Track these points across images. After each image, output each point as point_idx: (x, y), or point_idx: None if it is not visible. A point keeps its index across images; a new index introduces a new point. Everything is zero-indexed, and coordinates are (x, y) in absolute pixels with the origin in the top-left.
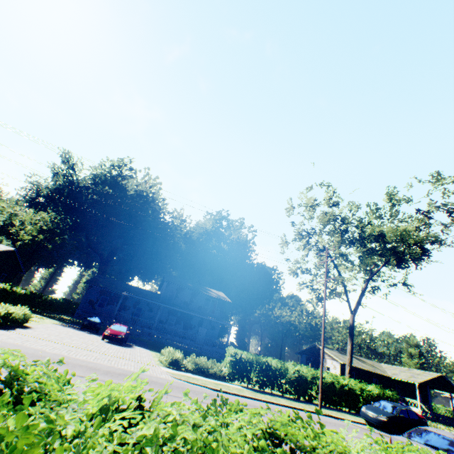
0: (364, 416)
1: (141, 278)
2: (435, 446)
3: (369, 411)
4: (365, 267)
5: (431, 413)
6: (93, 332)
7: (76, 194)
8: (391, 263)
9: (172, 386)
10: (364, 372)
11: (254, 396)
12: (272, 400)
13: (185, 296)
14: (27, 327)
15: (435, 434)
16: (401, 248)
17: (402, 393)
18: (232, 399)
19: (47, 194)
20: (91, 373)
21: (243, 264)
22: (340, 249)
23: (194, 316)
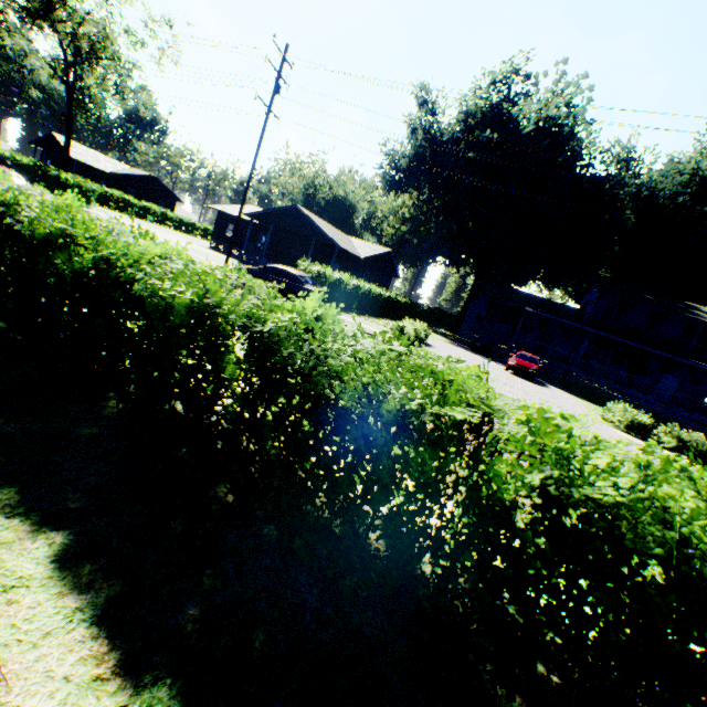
0: None
1: (541, 283)
2: None
3: None
4: None
5: None
6: (486, 357)
7: (441, 157)
8: None
9: None
10: None
11: None
12: None
13: (636, 318)
14: (427, 345)
15: None
16: None
17: None
18: None
19: (406, 167)
20: None
21: None
22: None
23: (653, 354)
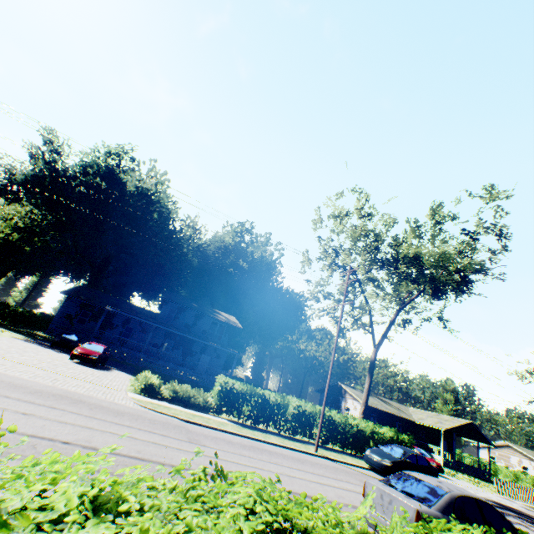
0: (367, 460)
1: (140, 295)
2: (412, 494)
3: (373, 455)
4: (399, 297)
5: (454, 461)
6: (65, 351)
7: (61, 185)
8: (426, 292)
9: (125, 414)
10: (388, 415)
11: (237, 431)
12: (259, 437)
13: (187, 317)
14: None
15: (417, 480)
16: (440, 276)
17: (427, 439)
18: (204, 432)
19: (22, 182)
20: (9, 390)
21: (265, 287)
22: (371, 272)
23: (197, 341)
